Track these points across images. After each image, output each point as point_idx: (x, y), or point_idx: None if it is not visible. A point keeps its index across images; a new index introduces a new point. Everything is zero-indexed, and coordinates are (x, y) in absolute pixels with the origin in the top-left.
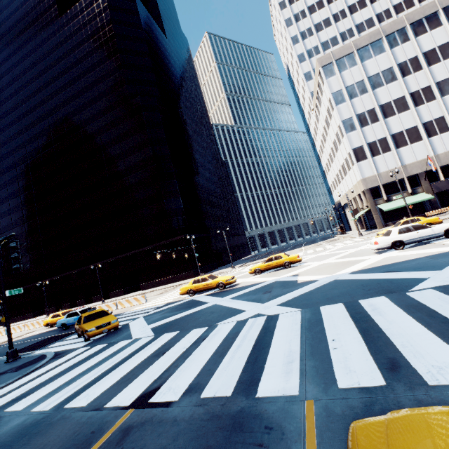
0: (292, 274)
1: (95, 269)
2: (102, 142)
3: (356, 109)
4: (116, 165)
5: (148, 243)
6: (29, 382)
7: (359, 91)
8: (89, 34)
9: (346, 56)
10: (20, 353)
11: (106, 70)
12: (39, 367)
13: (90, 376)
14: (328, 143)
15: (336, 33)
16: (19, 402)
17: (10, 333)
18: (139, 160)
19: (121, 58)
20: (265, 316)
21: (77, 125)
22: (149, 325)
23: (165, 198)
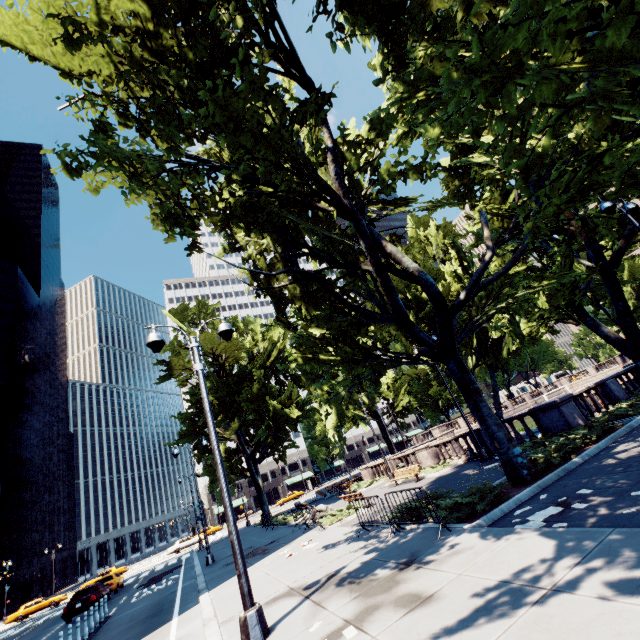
0: None
1: None
2: None
3: None
4: None
5: None
6: None
7: None
8: None
9: None
10: None
11: None
12: None
13: None
14: None
15: None
16: None
17: None
18: None
19: None
20: None
21: None
22: (3, 633)
23: None
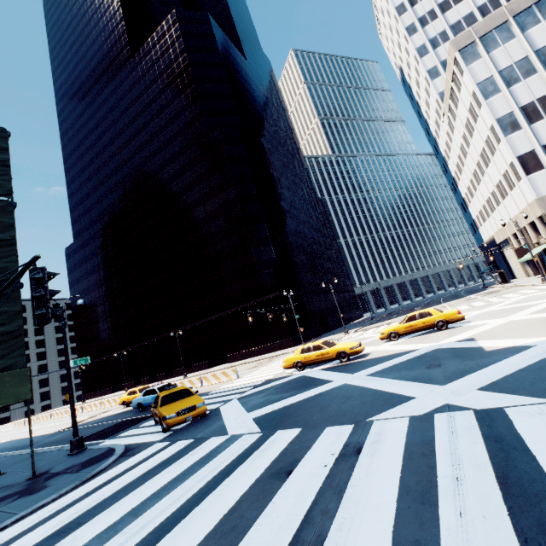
0: (461, 338)
1: (175, 336)
2: (178, 188)
3: (518, 99)
4: (194, 213)
5: (235, 303)
6: (85, 496)
7: (522, 73)
8: (162, 69)
9: (497, 28)
10: (88, 442)
11: (181, 105)
12: (103, 470)
13: (167, 504)
14: (471, 157)
15: (472, 8)
16: (63, 541)
17: (74, 416)
18: (221, 203)
19: (197, 89)
20: (469, 410)
21: (152, 171)
22: (249, 414)
23: (254, 247)
